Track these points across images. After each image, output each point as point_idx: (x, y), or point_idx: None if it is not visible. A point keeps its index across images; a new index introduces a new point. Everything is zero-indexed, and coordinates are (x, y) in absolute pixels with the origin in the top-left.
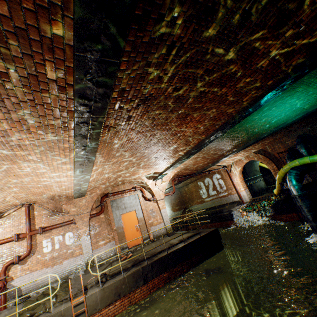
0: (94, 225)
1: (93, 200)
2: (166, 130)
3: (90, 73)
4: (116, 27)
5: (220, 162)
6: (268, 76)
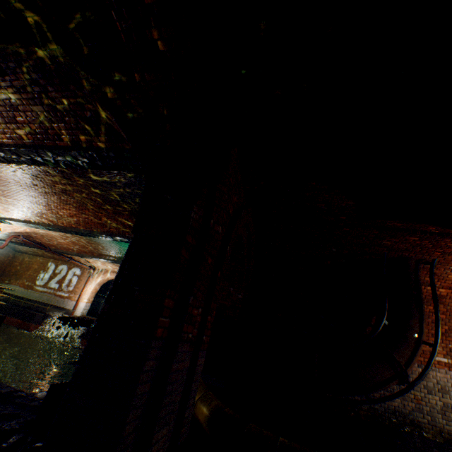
0: None
1: None
2: (44, 197)
3: (4, 154)
4: (34, 162)
5: (92, 260)
6: (128, 230)
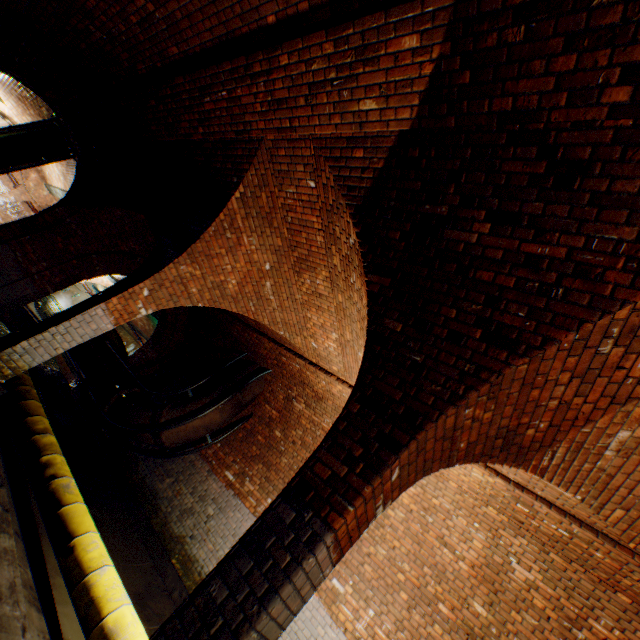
0: (20, 208)
1: (50, 203)
2: None
3: None
4: None
5: None
6: None
